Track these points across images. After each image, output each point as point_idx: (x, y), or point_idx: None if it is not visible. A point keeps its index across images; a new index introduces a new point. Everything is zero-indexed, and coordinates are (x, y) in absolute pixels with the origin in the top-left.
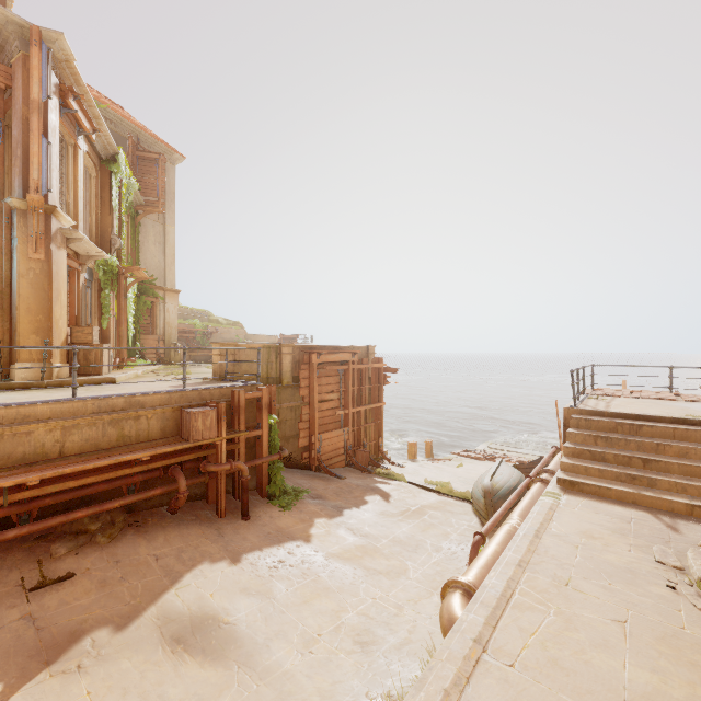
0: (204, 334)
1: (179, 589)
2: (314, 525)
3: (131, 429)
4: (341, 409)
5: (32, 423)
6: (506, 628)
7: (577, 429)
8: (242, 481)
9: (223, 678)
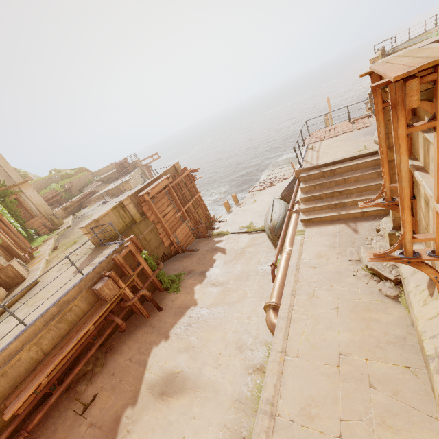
0: (65, 191)
1: (149, 369)
2: (195, 292)
3: (72, 316)
4: (178, 212)
5: (16, 355)
6: (292, 337)
7: (305, 183)
8: (148, 297)
9: (189, 399)
